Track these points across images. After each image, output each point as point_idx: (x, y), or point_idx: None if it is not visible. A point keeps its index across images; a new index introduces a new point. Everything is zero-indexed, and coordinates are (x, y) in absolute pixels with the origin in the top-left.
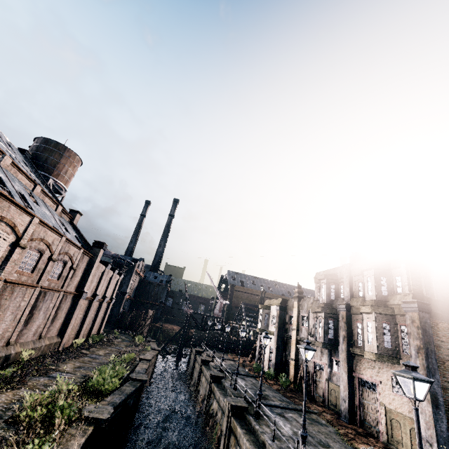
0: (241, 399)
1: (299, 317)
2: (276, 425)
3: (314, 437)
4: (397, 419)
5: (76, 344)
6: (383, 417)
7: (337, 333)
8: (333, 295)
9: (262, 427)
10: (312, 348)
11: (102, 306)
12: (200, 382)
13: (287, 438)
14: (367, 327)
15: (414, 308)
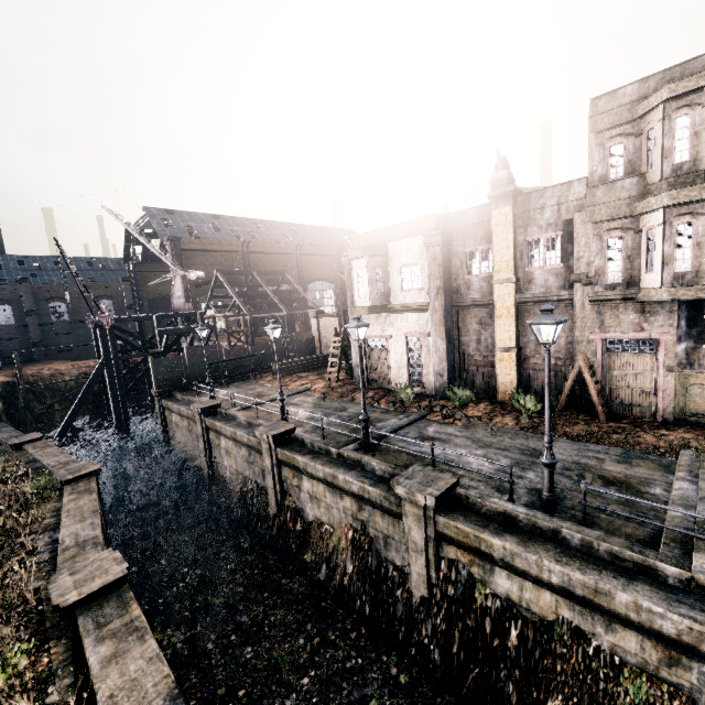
0: None
1: (517, 248)
2: None
3: None
4: None
5: None
6: None
7: None
8: None
9: None
10: None
11: None
12: (292, 489)
13: None
14: None
15: None
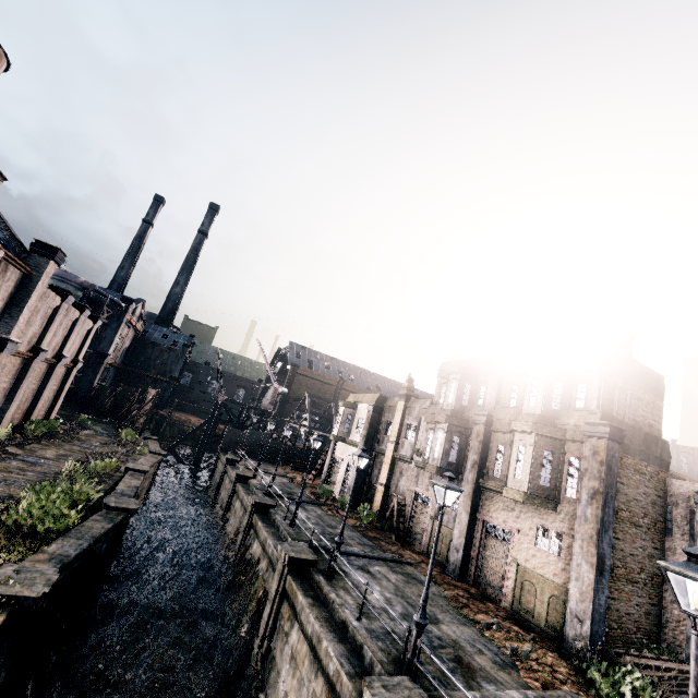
0: (306, 546)
1: (403, 425)
2: (360, 588)
3: (416, 606)
4: (533, 582)
5: None
6: (512, 576)
7: (462, 456)
8: (467, 400)
9: (339, 594)
10: (458, 487)
11: (54, 373)
12: (232, 508)
13: (378, 611)
14: (517, 454)
15: (604, 434)
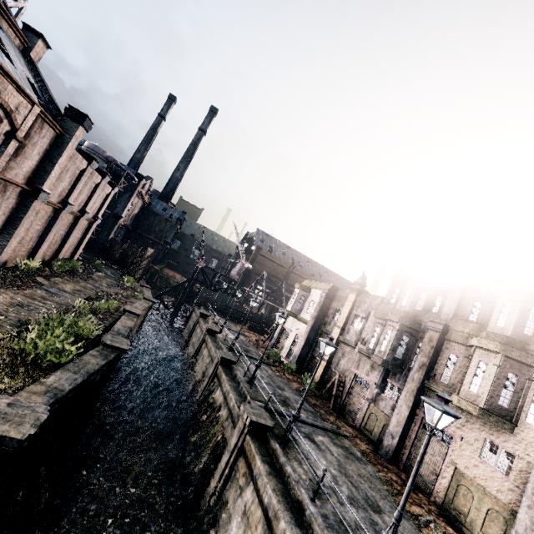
0: (263, 410)
1: (351, 315)
2: (309, 461)
3: (358, 488)
4: (470, 489)
5: (25, 266)
6: (447, 476)
7: (408, 354)
8: (421, 305)
9: (292, 465)
10: (454, 412)
11: (78, 224)
12: (200, 353)
13: (328, 491)
14: (476, 369)
15: None
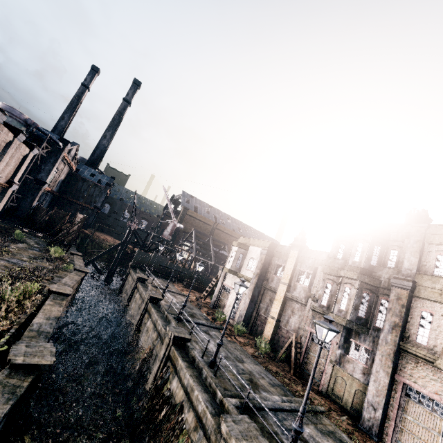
0: (247, 418)
1: (295, 271)
2: None
3: None
4: None
5: None
6: None
7: (371, 312)
8: (375, 260)
9: None
10: None
11: None
12: (143, 324)
13: None
14: None
15: None
